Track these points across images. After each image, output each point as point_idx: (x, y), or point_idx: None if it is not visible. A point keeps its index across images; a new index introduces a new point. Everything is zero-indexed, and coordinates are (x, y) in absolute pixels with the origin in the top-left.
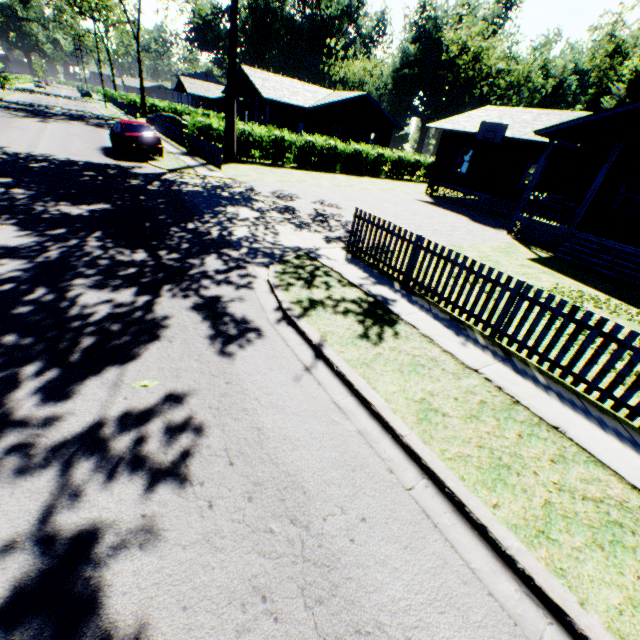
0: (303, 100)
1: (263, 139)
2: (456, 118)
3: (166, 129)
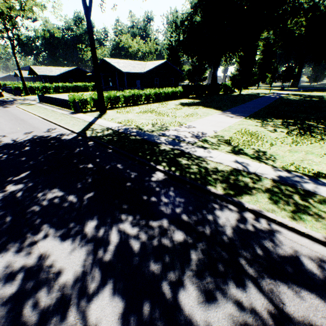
0: (55, 73)
1: (40, 87)
2: None
3: (8, 91)
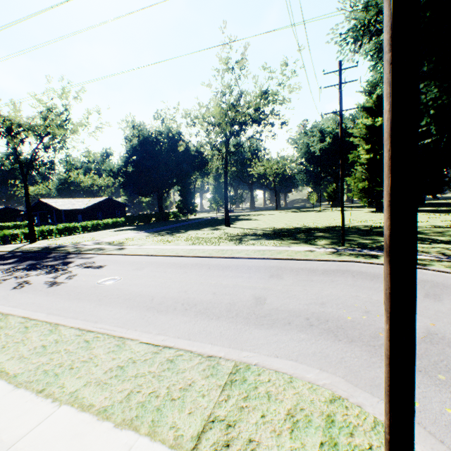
0: None
1: None
2: None
3: None
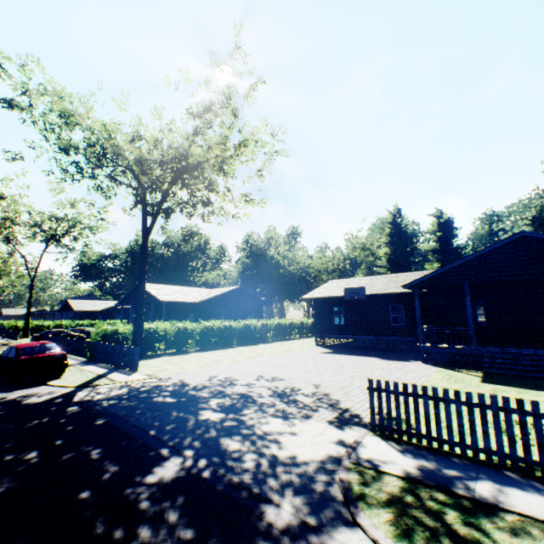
0: (193, 297)
1: (167, 332)
2: (317, 289)
3: (58, 342)
